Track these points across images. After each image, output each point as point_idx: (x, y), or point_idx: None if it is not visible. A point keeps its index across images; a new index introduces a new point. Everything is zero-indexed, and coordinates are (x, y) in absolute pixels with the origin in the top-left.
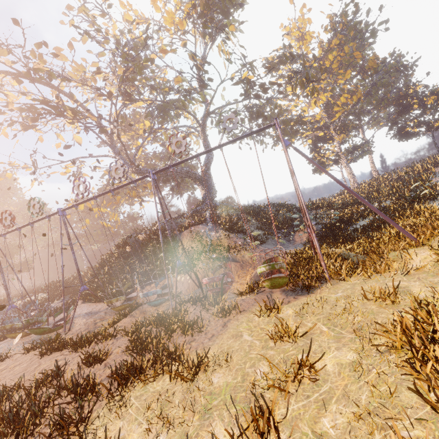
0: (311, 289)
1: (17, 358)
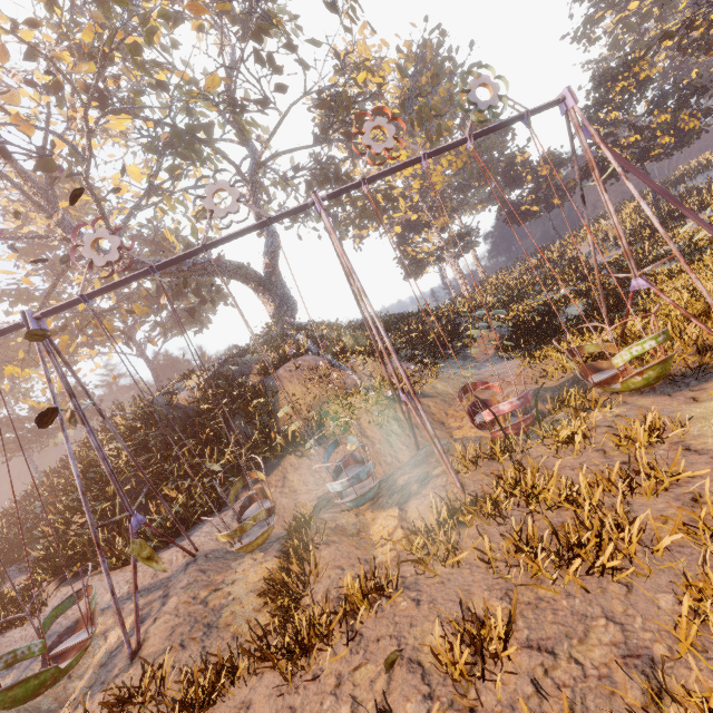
0: None
1: None
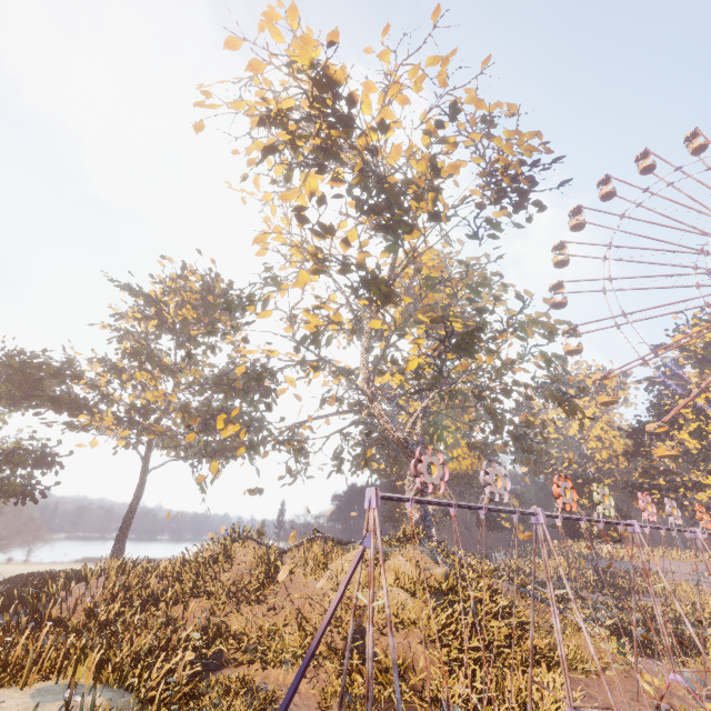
0: None
1: None
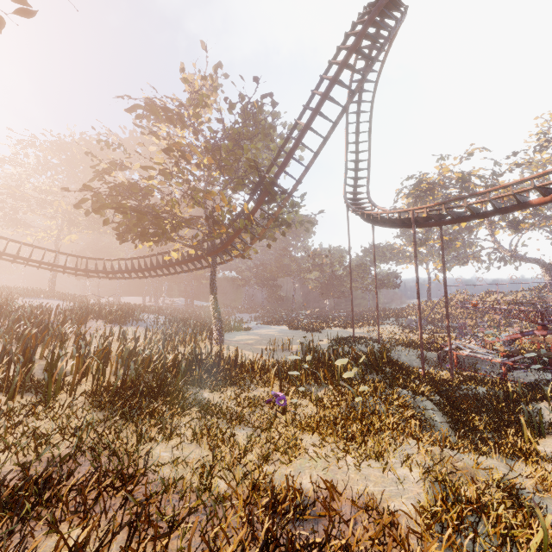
0: None
1: None
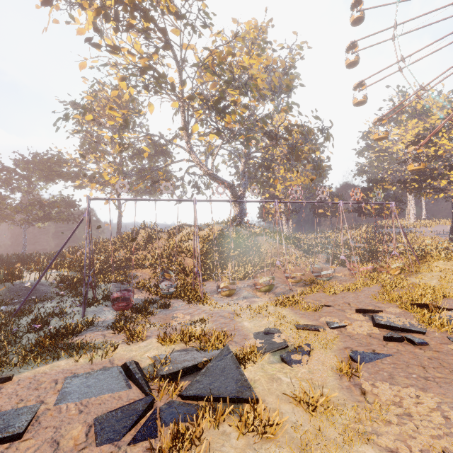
0: (410, 275)
1: (304, 298)
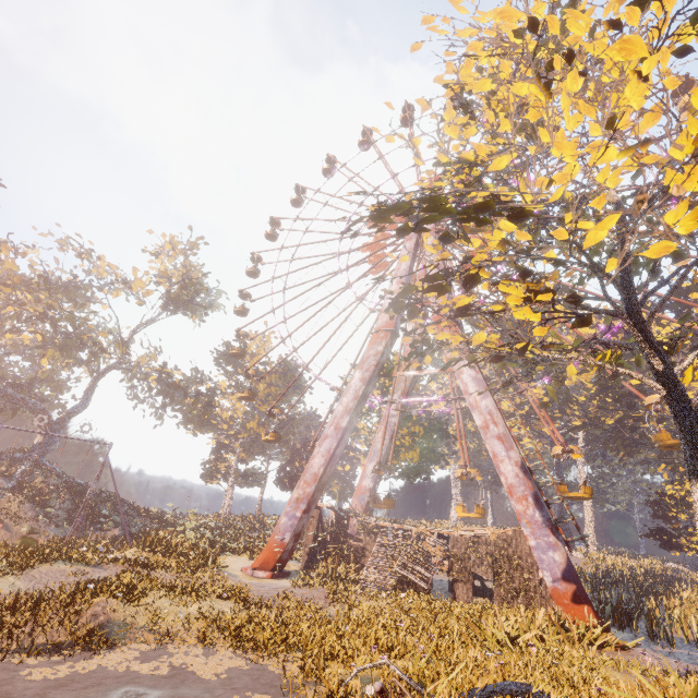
0: None
1: None
